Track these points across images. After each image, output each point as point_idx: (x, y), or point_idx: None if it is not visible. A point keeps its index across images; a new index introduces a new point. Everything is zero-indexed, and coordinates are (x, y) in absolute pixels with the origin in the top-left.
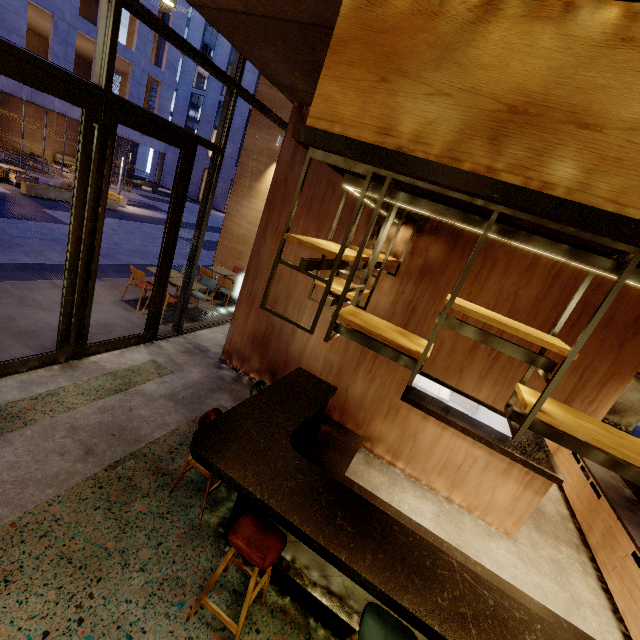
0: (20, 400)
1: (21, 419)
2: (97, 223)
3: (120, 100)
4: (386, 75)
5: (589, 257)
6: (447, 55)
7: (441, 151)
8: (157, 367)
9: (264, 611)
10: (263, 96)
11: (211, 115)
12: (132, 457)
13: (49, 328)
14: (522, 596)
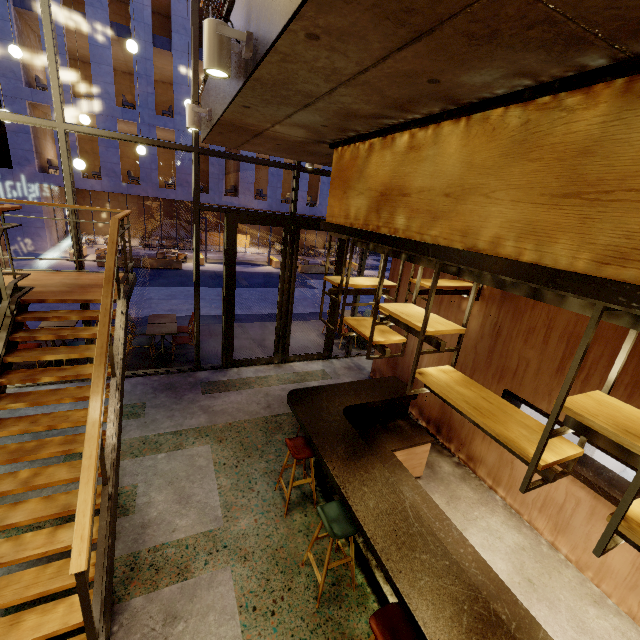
0: (252, 377)
1: (249, 385)
2: (291, 284)
3: (300, 217)
4: (345, 190)
5: (446, 266)
6: (361, 175)
7: (363, 222)
8: (323, 374)
9: (314, 510)
10: None
11: None
12: (286, 415)
13: None
14: (504, 589)
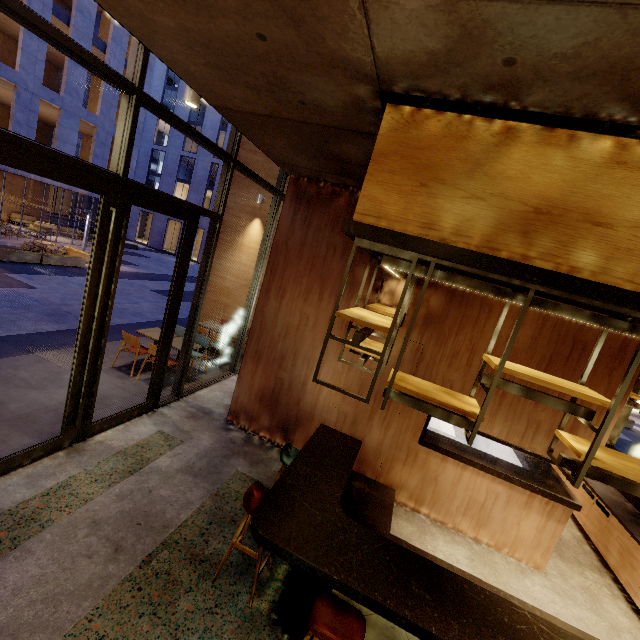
0: (30, 499)
1: (36, 521)
2: (109, 300)
3: (135, 184)
4: (425, 182)
5: (609, 320)
6: (477, 168)
7: (480, 242)
8: (166, 438)
9: None
10: (241, 159)
11: (173, 169)
12: (164, 547)
13: (44, 409)
14: (583, 636)
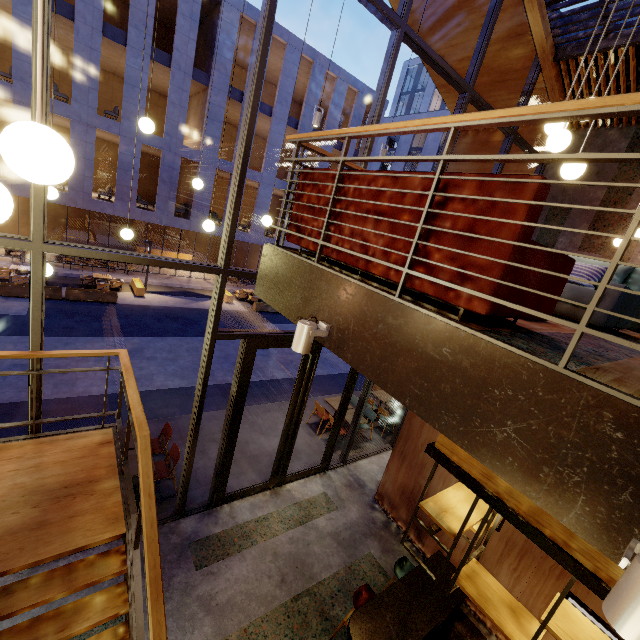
0: (250, 521)
1: (250, 538)
2: (303, 405)
3: None
4: None
5: None
6: None
7: (528, 511)
8: (327, 501)
9: None
10: None
11: None
12: (307, 593)
13: (265, 453)
14: None
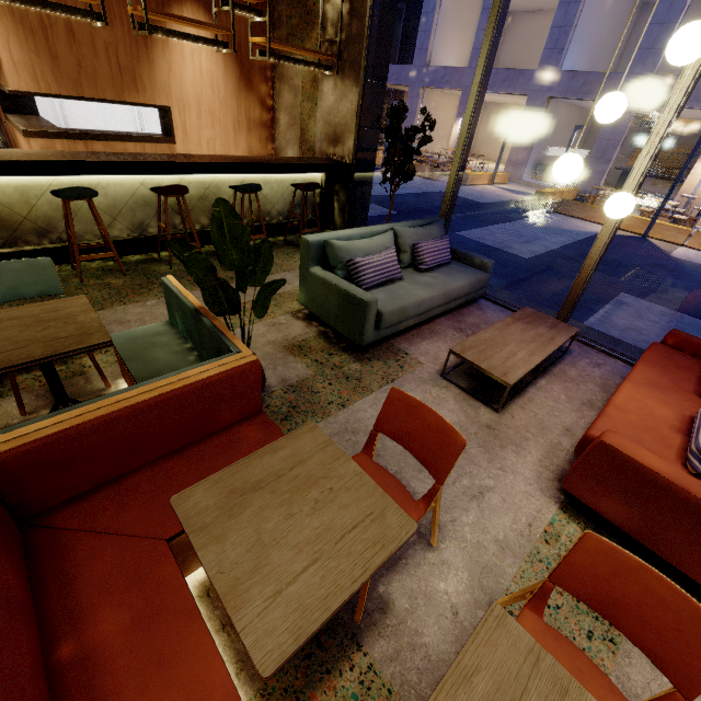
0: None
1: None
2: None
3: None
4: None
5: None
6: None
7: None
8: None
9: None
10: None
11: None
12: None
13: None
14: None
